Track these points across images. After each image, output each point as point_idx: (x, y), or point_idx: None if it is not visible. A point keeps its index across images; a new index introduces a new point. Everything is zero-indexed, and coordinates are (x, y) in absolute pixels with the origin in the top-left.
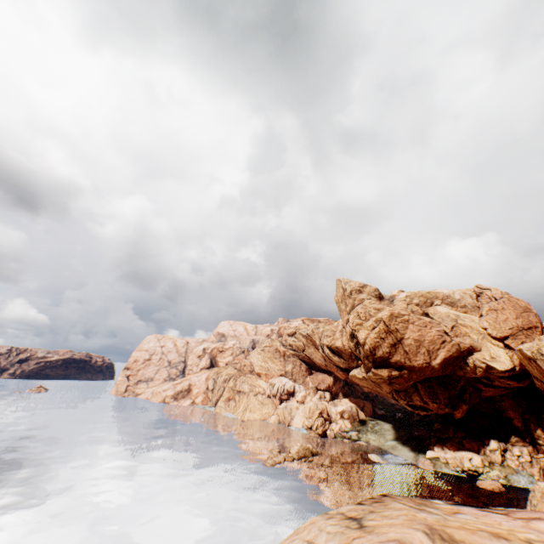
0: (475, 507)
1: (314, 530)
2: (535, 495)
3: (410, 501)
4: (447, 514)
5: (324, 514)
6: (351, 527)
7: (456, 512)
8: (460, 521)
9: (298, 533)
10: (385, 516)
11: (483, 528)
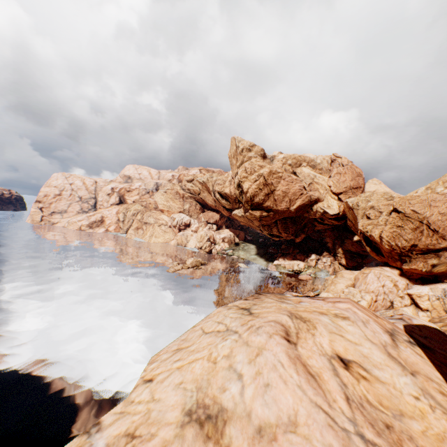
0: (308, 297)
1: (221, 316)
2: (328, 282)
3: (275, 297)
4: (296, 303)
5: (225, 307)
6: (245, 314)
7: (300, 301)
8: (303, 307)
9: (210, 318)
10: (263, 307)
11: (315, 310)
